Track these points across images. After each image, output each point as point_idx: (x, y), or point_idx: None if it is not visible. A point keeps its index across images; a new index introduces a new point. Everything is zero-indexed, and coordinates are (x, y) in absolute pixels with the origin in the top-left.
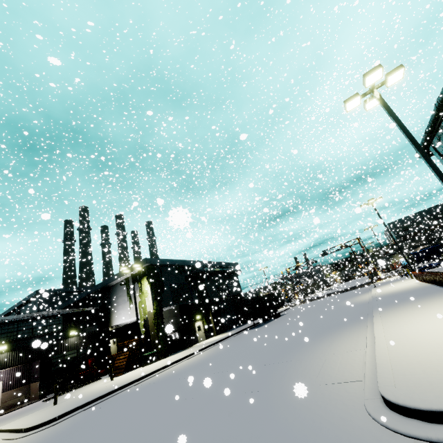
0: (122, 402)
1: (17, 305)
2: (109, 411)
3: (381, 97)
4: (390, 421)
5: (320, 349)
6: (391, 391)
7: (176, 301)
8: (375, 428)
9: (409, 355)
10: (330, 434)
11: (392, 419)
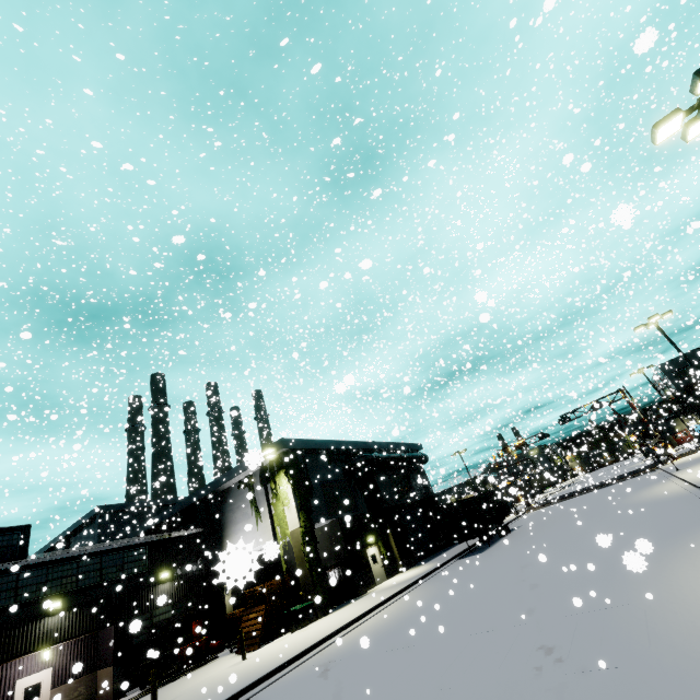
0: None
1: (65, 534)
2: None
3: None
4: None
5: (684, 578)
6: None
7: (332, 511)
8: None
9: None
10: None
11: None
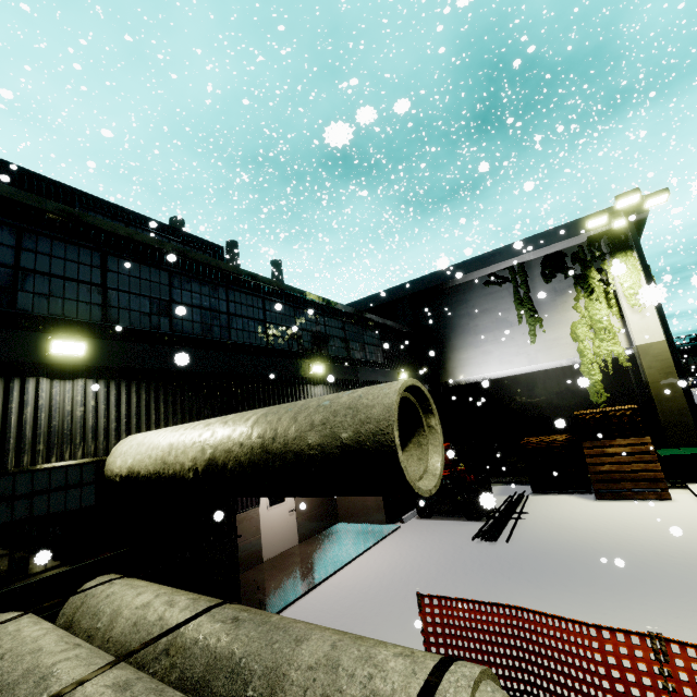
0: None
1: None
2: None
3: None
4: None
5: None
6: None
7: None
8: None
9: None
10: None
11: None
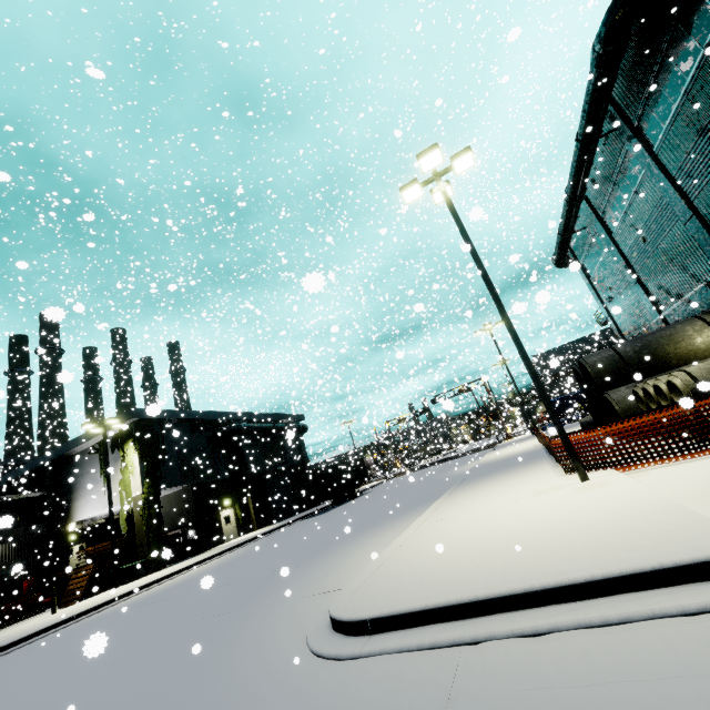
0: (43, 648)
1: None
2: (12, 664)
3: (444, 189)
4: (315, 638)
5: (352, 546)
6: (341, 600)
7: (188, 478)
8: (298, 649)
9: (412, 550)
10: (247, 663)
11: (320, 635)
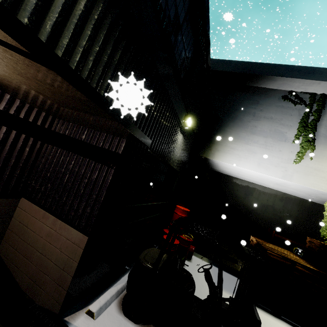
0: None
1: None
2: None
3: None
4: None
5: None
6: None
7: None
8: None
9: None
10: None
11: None
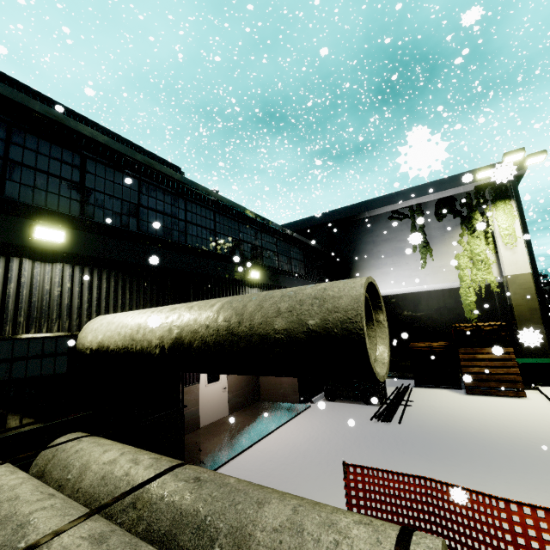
0: None
1: None
2: None
3: None
4: None
5: None
6: None
7: None
8: None
9: None
10: None
11: None
